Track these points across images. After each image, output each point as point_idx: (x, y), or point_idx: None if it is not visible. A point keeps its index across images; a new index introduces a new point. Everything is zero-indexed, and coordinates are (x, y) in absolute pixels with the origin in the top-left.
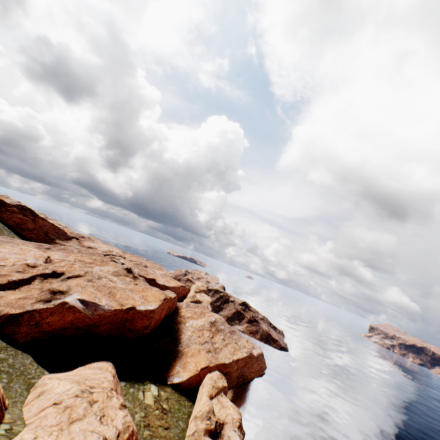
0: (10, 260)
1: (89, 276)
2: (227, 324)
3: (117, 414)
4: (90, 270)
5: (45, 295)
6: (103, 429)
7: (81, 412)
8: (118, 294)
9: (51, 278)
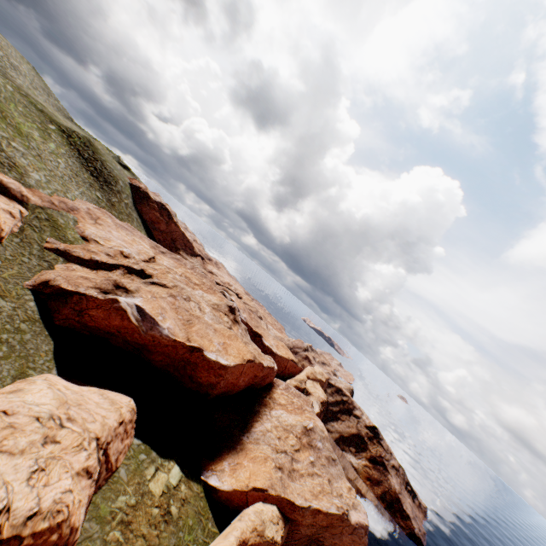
0: (112, 243)
1: (176, 291)
2: (329, 443)
3: (61, 480)
4: (182, 286)
5: (107, 284)
6: (20, 490)
7: (22, 444)
8: (196, 326)
9: (135, 276)
